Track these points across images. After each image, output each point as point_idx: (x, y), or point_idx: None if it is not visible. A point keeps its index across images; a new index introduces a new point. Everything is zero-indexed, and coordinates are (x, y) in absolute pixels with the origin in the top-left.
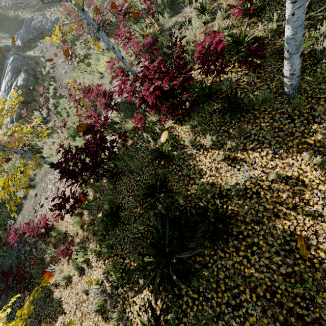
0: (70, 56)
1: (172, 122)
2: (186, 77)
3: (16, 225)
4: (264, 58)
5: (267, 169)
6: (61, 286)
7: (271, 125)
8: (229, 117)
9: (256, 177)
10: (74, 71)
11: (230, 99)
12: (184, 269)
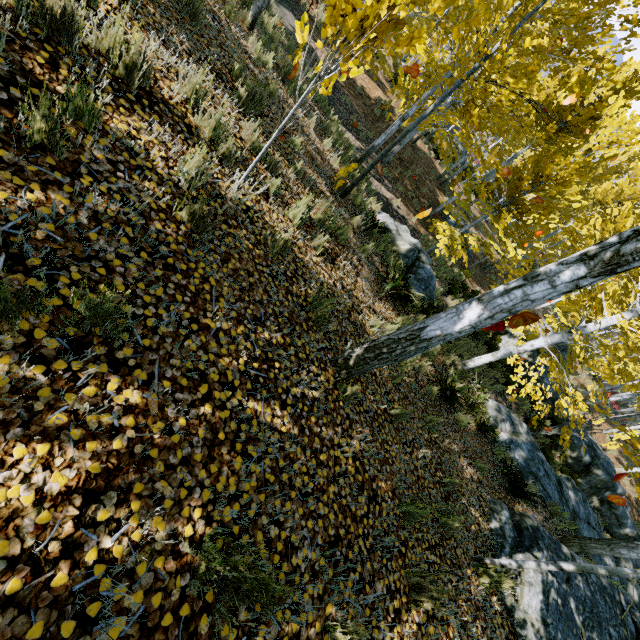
0: None
1: None
2: None
3: None
4: None
5: None
6: None
7: None
8: None
9: None
10: None
11: None
12: None
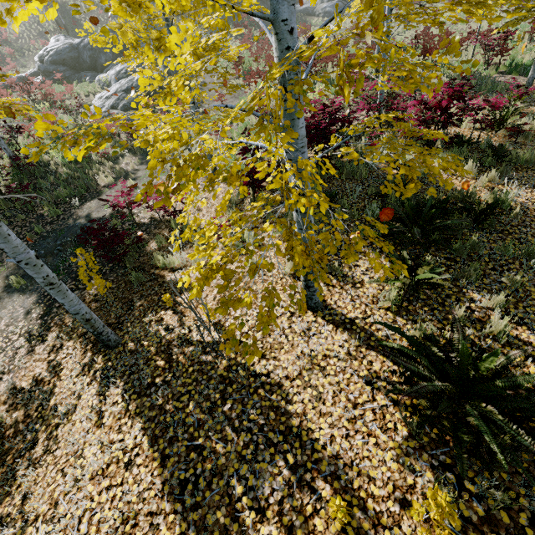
0: (253, 77)
1: (413, 155)
2: (468, 104)
3: (80, 209)
4: (525, 139)
5: (532, 200)
6: (186, 270)
7: (534, 177)
8: (493, 159)
9: (521, 202)
10: (237, 98)
11: (495, 147)
12: (441, 239)
